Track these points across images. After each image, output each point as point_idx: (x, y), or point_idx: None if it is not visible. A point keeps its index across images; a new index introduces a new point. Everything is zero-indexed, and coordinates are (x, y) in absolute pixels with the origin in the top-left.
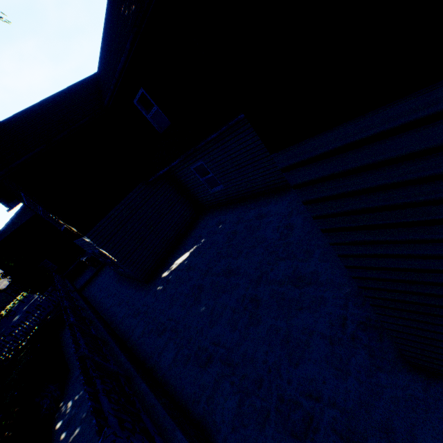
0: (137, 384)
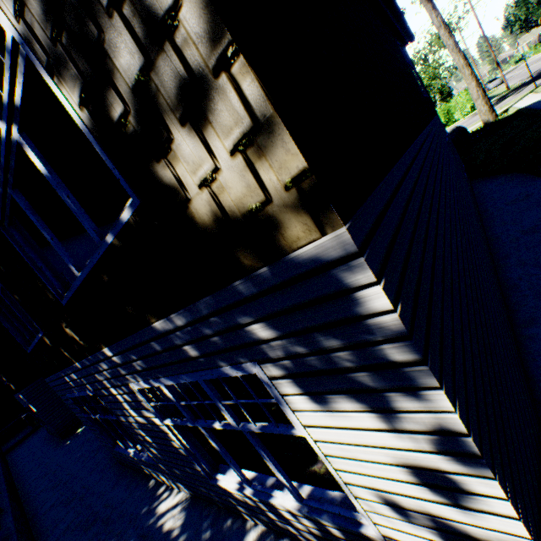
0: (3, 494)
